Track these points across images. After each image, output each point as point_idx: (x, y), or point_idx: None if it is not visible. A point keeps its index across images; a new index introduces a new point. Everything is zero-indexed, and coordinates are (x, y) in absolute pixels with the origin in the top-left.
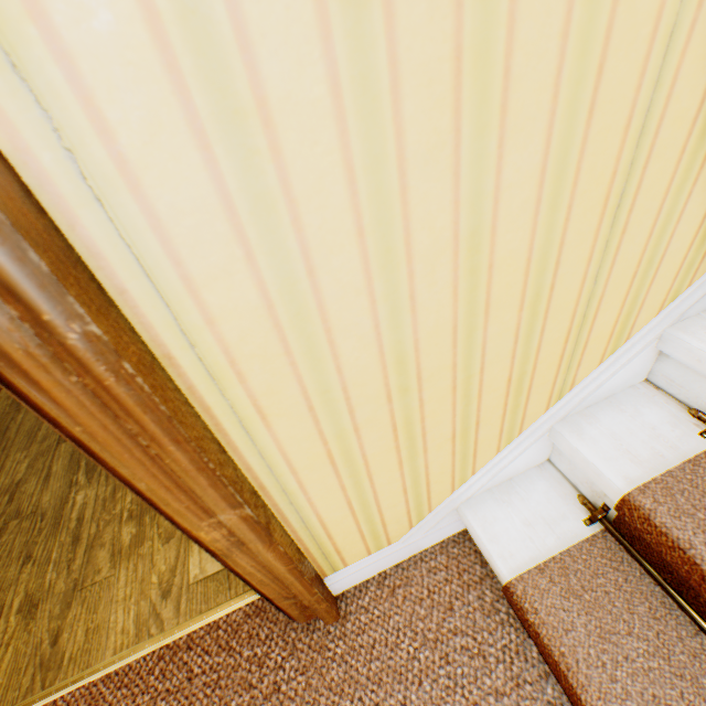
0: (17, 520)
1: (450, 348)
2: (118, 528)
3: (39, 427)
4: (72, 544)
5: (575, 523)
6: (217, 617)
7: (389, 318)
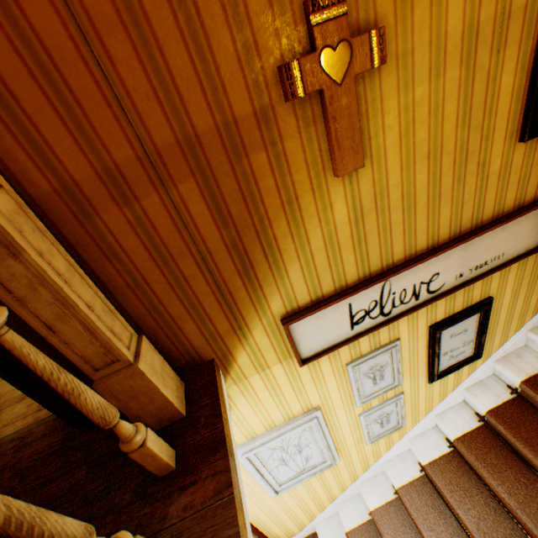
0: None
1: (297, 505)
2: None
3: None
4: None
5: (343, 534)
6: None
7: (284, 506)
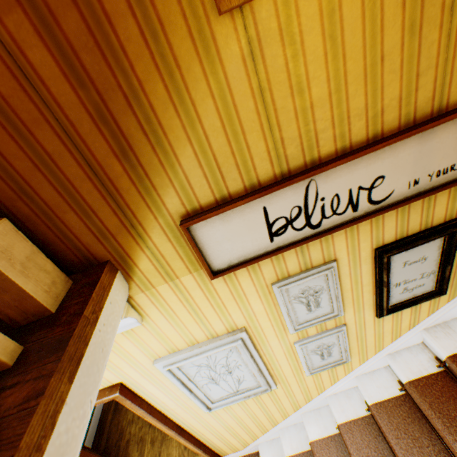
0: None
1: (237, 424)
2: None
3: None
4: None
5: None
6: None
7: (222, 423)
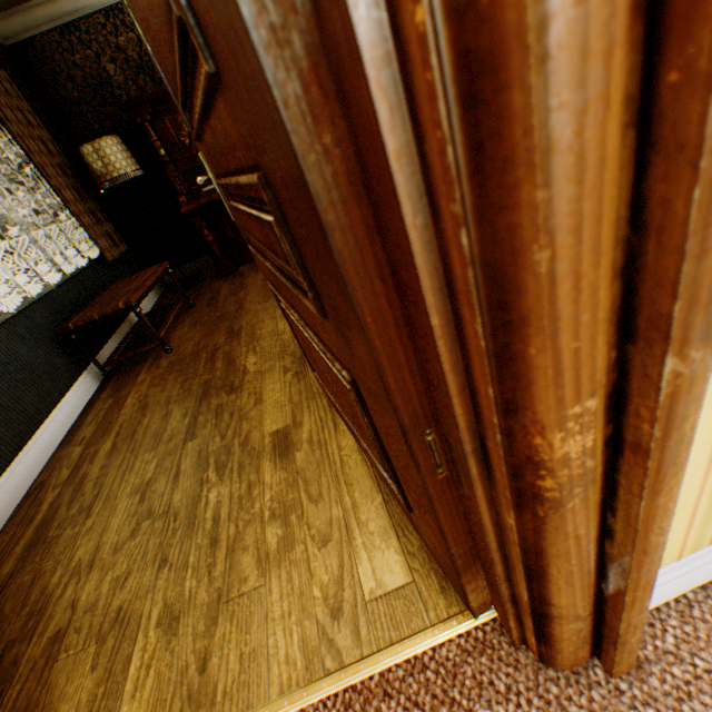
0: (148, 520)
1: None
2: (260, 529)
3: (164, 428)
4: (209, 547)
5: None
6: (418, 651)
7: None
